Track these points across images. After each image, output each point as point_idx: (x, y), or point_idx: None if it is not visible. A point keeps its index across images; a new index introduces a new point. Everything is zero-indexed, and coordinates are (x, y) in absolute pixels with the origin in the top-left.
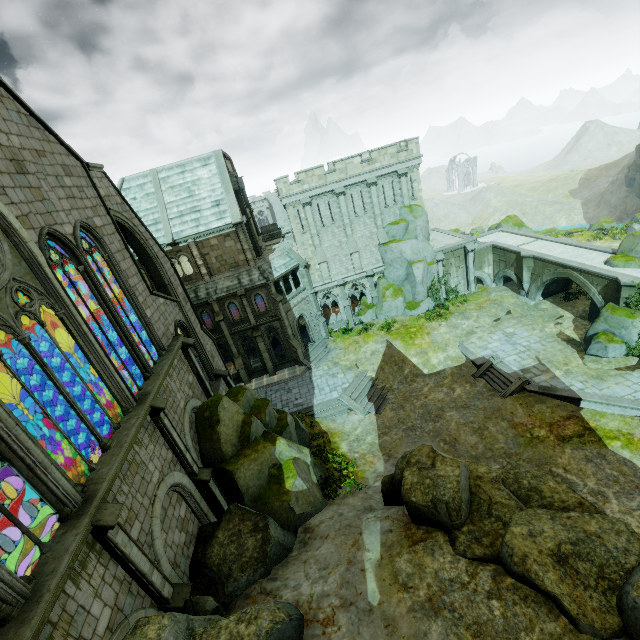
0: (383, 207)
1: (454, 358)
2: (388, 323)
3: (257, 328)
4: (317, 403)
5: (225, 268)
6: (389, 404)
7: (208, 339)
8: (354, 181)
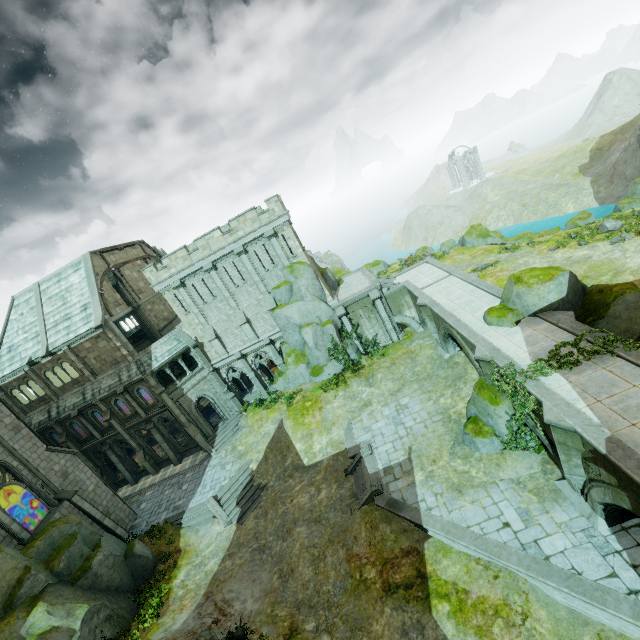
0: (263, 272)
1: (336, 444)
2: (294, 393)
3: (150, 420)
4: (190, 507)
5: (107, 366)
6: (256, 509)
7: (63, 456)
8: (221, 254)
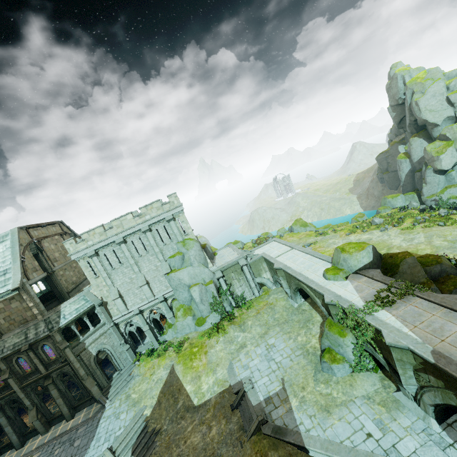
0: (162, 245)
1: (221, 382)
2: (181, 342)
3: (49, 376)
4: None
5: (15, 326)
6: (151, 455)
7: None
8: (131, 231)
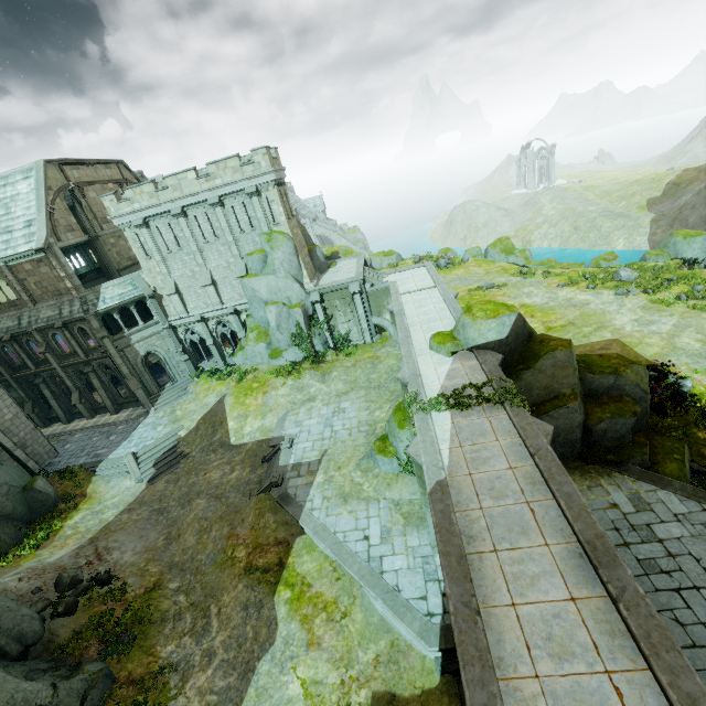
0: (238, 233)
1: (266, 430)
2: (248, 371)
3: (89, 363)
4: (109, 458)
5: (48, 296)
6: (171, 474)
7: None
8: (193, 201)
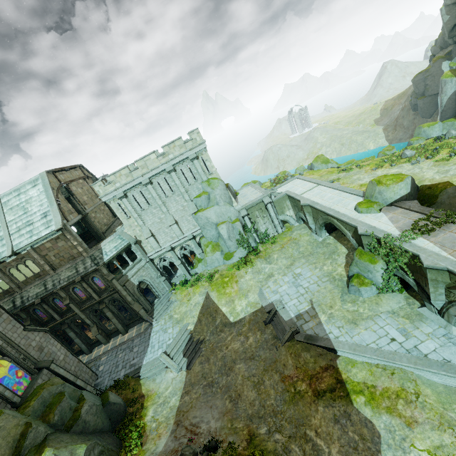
0: (187, 185)
1: (253, 304)
2: (212, 273)
3: (102, 301)
4: (145, 363)
5: (64, 262)
6: (199, 357)
7: (37, 334)
8: (156, 172)
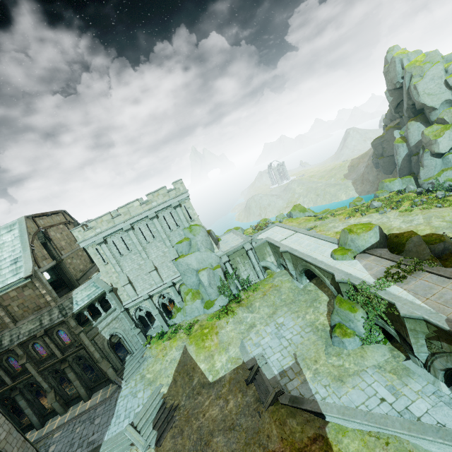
0: (169, 231)
1: (234, 360)
2: (191, 324)
3: (65, 360)
4: (106, 439)
5: (28, 313)
6: (172, 429)
7: None
8: (138, 218)
